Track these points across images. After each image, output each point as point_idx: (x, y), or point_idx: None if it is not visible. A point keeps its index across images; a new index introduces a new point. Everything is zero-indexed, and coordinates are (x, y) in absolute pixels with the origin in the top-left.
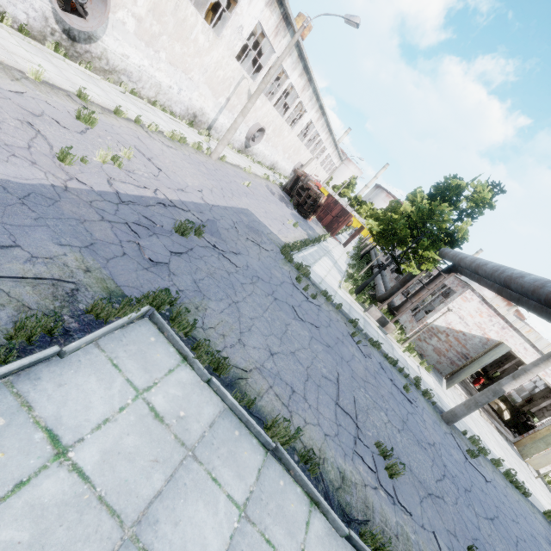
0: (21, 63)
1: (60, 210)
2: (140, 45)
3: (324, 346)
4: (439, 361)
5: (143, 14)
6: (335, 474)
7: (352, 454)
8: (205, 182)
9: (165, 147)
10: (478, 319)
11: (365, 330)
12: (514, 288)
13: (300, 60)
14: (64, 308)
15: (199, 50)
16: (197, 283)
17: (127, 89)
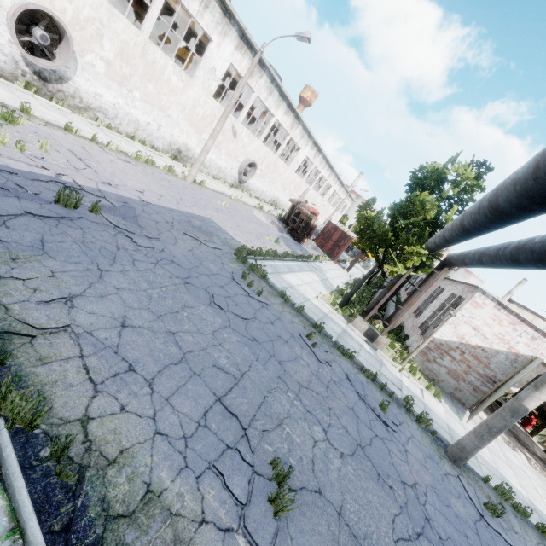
0: None
1: None
2: (113, 85)
3: (244, 338)
4: (458, 387)
5: (111, 57)
6: (130, 492)
7: (204, 469)
8: (158, 189)
9: (120, 161)
10: (497, 329)
11: (339, 339)
12: (467, 225)
13: (282, 99)
14: None
15: (173, 89)
16: (45, 242)
17: (103, 124)
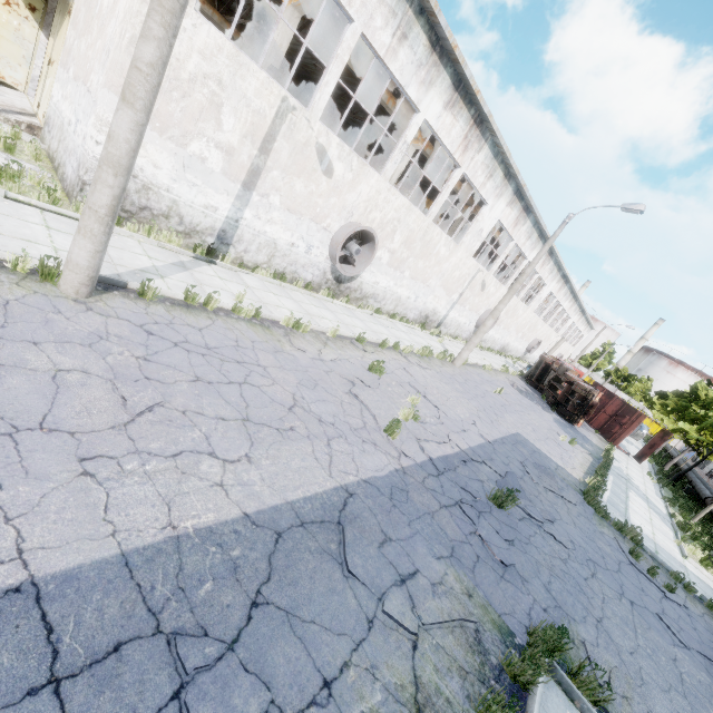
0: (319, 323)
1: (414, 504)
2: (390, 271)
3: None
4: None
5: (396, 247)
6: None
7: None
8: (468, 405)
9: (423, 370)
10: None
11: None
12: None
13: (539, 239)
14: (484, 666)
15: (439, 260)
16: (550, 591)
17: (373, 309)
